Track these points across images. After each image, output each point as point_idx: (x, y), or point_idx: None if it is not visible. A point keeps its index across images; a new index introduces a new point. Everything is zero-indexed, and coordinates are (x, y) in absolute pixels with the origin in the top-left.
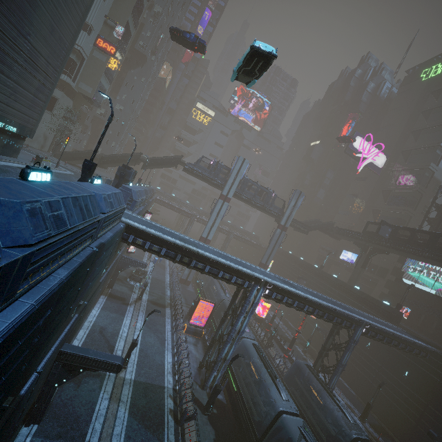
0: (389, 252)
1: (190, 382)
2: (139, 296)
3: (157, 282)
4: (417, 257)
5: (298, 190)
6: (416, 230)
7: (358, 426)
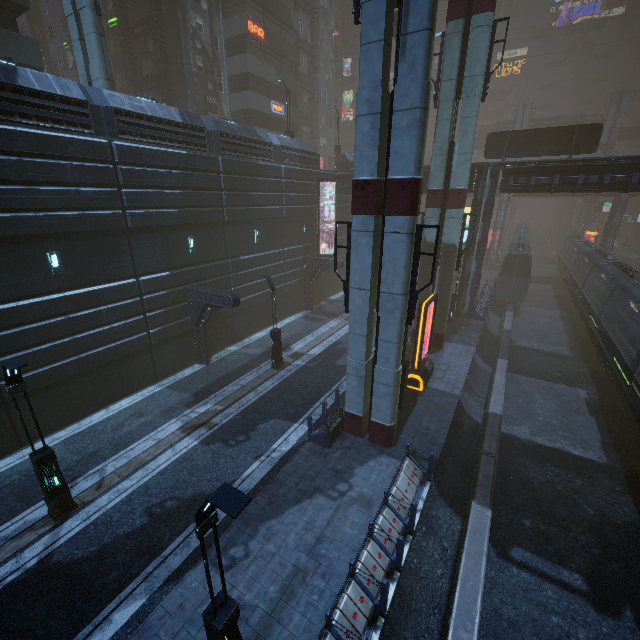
0: None
1: None
2: None
3: None
4: None
5: (615, 91)
6: None
7: None
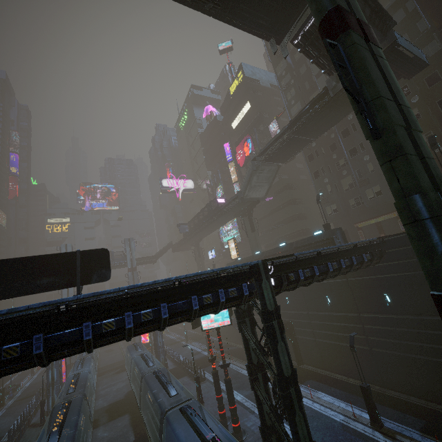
0: (202, 237)
1: (36, 420)
2: (0, 403)
3: (35, 385)
4: (204, 232)
5: (125, 239)
6: (193, 218)
7: (202, 356)
